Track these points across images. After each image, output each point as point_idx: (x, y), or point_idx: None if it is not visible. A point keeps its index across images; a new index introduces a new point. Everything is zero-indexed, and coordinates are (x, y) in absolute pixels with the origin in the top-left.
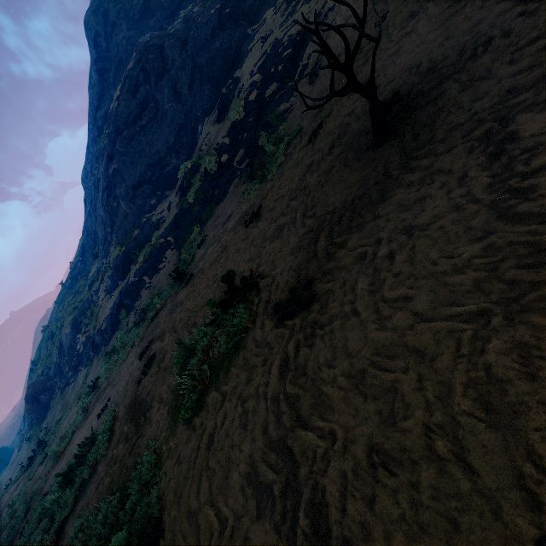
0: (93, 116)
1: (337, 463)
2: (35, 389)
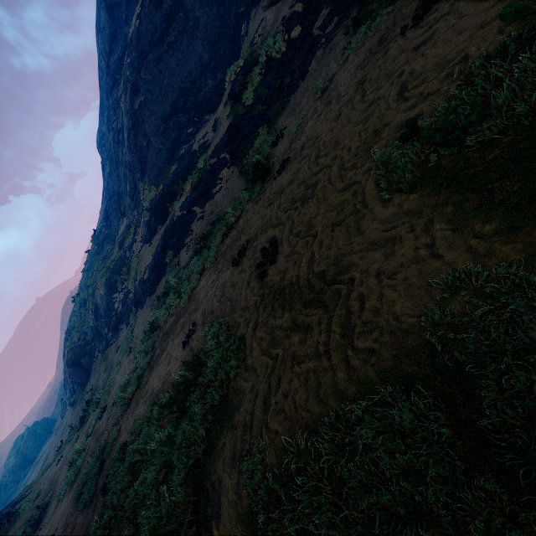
0: (105, 64)
1: None
2: (74, 354)
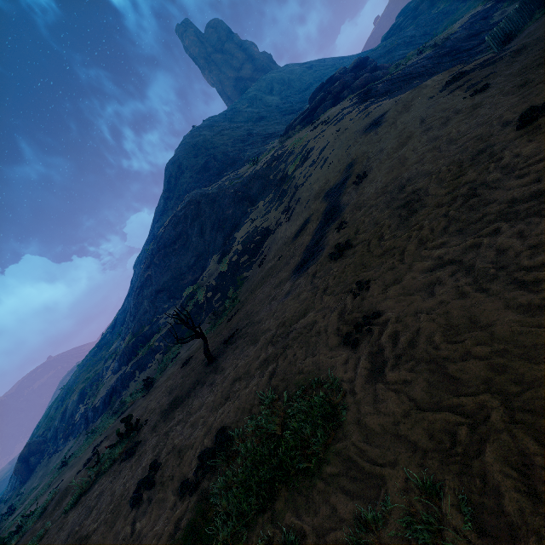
0: (153, 225)
1: (70, 541)
2: (30, 449)
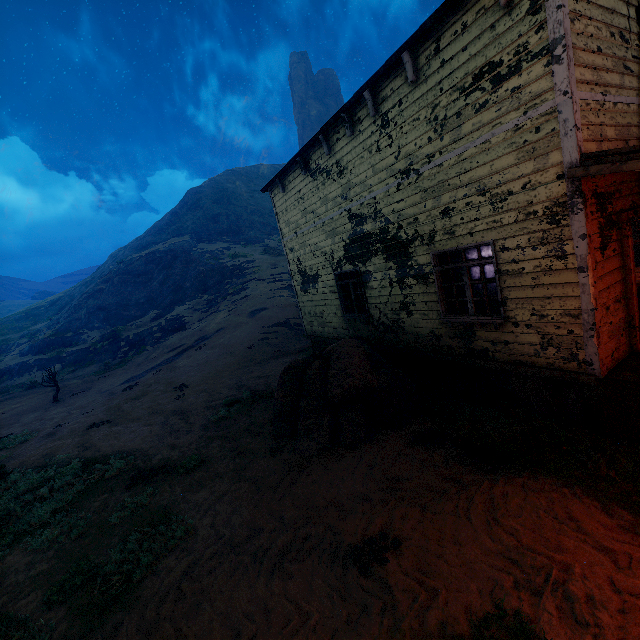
0: (146, 235)
1: None
2: None
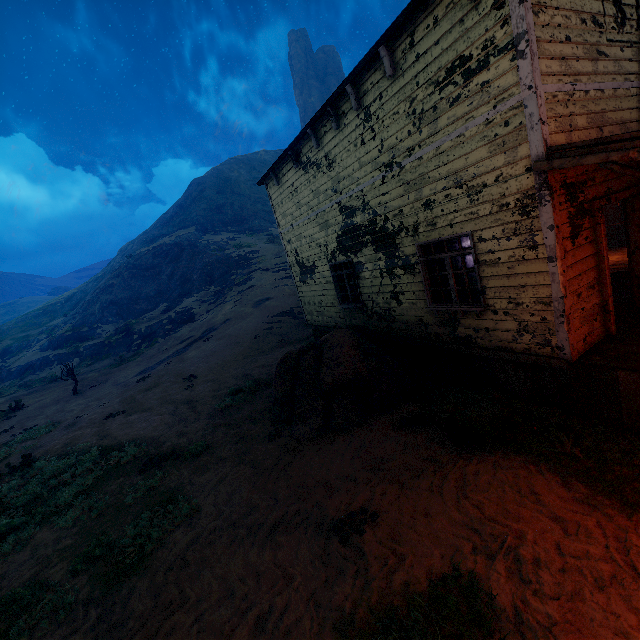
0: (153, 228)
1: None
2: None
